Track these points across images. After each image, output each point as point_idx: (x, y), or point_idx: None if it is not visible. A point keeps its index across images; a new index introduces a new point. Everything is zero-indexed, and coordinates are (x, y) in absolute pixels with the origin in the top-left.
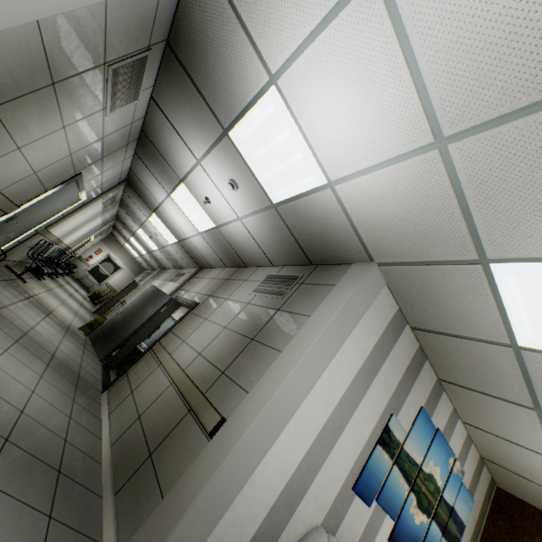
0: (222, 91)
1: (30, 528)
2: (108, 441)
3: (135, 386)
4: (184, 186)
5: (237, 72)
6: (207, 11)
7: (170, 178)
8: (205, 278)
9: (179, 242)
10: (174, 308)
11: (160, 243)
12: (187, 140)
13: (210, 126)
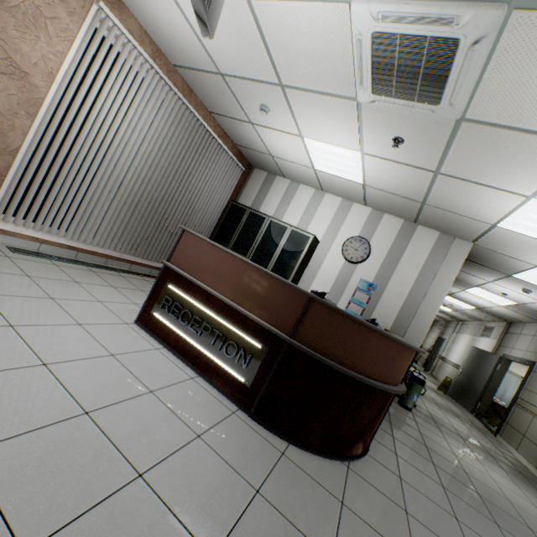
0: (500, 266)
1: (534, 490)
2: (530, 466)
3: (522, 431)
4: (477, 288)
5: (509, 263)
6: (482, 253)
7: (463, 285)
8: (522, 334)
9: (478, 309)
10: (507, 364)
11: (454, 308)
12: (476, 275)
13: (495, 273)
